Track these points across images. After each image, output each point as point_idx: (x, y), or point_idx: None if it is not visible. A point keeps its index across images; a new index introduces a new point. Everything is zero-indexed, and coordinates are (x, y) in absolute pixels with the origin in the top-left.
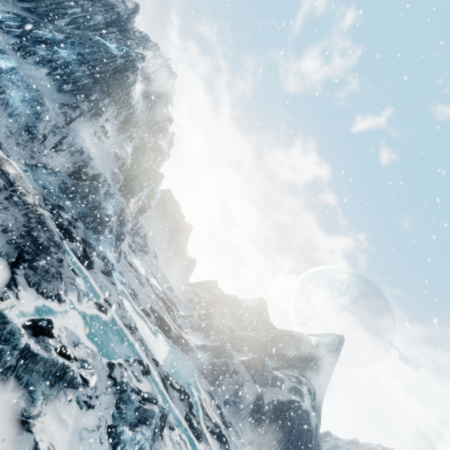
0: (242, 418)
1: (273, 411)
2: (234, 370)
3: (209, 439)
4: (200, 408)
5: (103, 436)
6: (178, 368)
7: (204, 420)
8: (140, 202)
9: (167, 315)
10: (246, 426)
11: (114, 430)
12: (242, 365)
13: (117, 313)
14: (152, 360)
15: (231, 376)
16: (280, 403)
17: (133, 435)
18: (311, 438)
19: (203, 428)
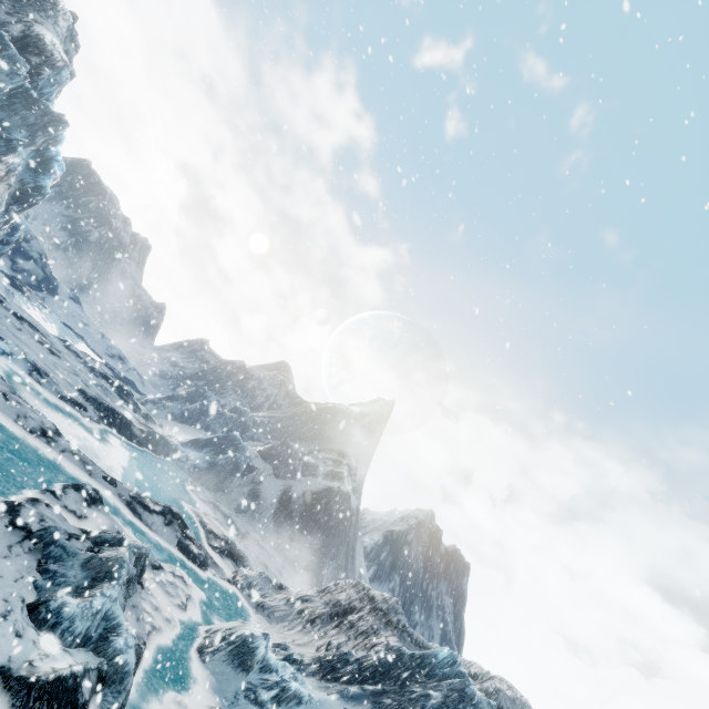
0: (263, 522)
1: (304, 505)
2: (247, 466)
3: (219, 561)
4: (200, 526)
5: (20, 625)
6: (155, 481)
7: (209, 540)
8: (13, 180)
9: (121, 402)
10: (269, 530)
11: (45, 608)
12: (260, 458)
13: (3, 411)
14: (104, 479)
15: (244, 475)
16: (314, 493)
17: (87, 603)
18: (351, 523)
19: (208, 551)
